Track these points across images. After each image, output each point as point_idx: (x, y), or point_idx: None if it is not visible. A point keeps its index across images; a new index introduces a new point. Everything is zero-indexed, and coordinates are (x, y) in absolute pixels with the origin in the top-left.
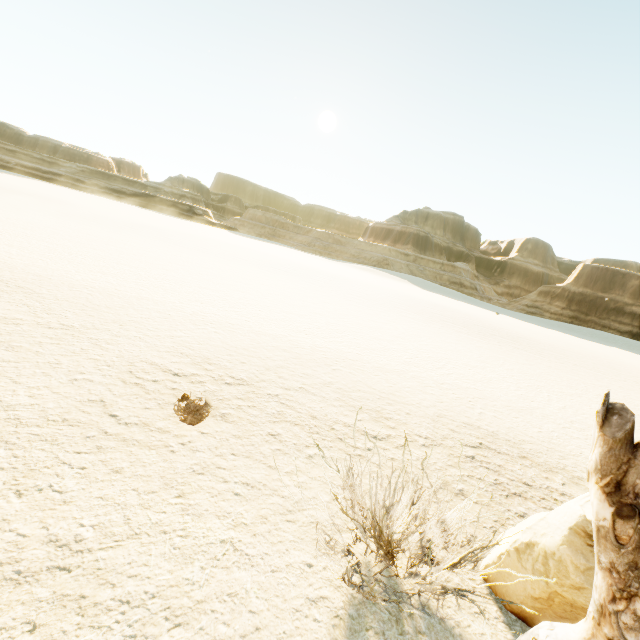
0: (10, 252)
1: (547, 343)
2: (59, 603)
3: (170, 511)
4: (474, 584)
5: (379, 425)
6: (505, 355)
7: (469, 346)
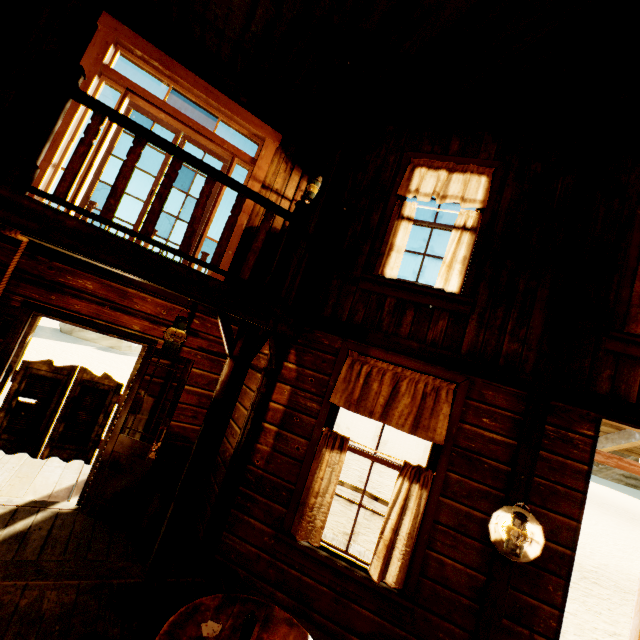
0: None
1: None
2: None
3: None
4: None
5: None
6: None
7: (634, 533)
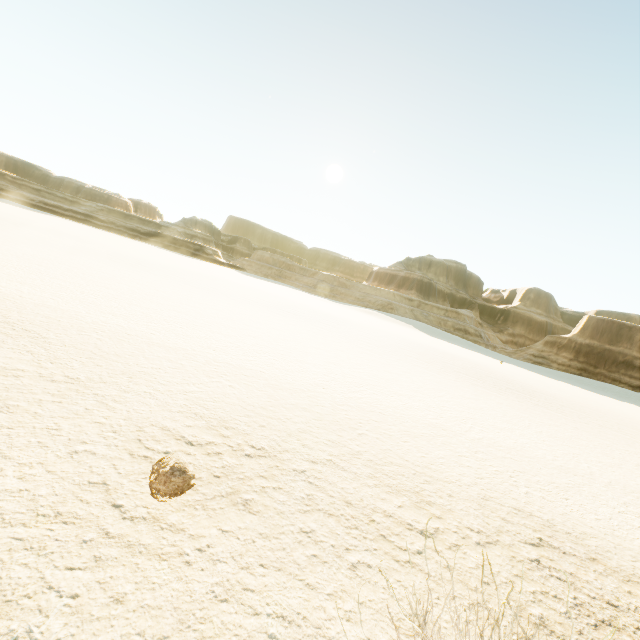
0: (21, 290)
1: (563, 398)
2: None
3: None
4: None
5: (423, 513)
6: (528, 413)
7: (490, 402)
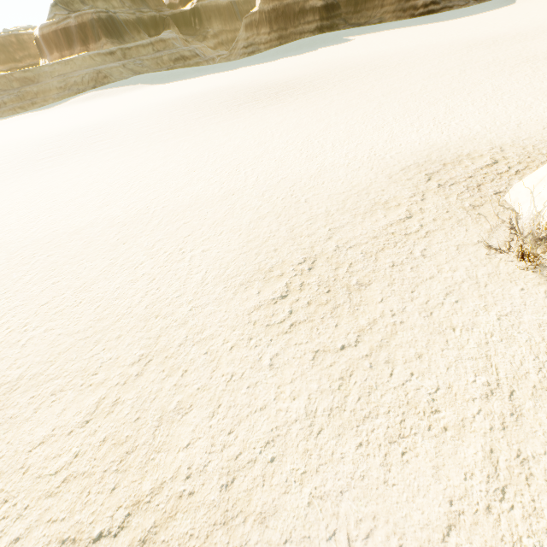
0: None
1: (301, 75)
2: (537, 398)
3: (467, 337)
4: (543, 235)
5: (394, 210)
6: (313, 105)
7: (292, 115)
